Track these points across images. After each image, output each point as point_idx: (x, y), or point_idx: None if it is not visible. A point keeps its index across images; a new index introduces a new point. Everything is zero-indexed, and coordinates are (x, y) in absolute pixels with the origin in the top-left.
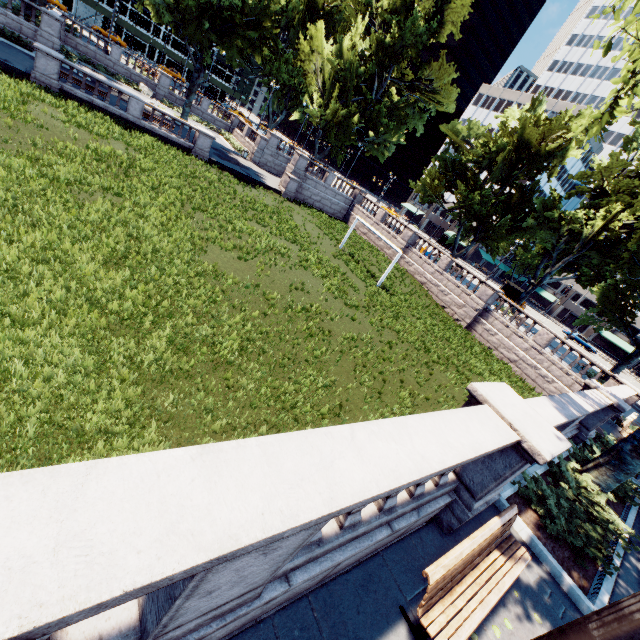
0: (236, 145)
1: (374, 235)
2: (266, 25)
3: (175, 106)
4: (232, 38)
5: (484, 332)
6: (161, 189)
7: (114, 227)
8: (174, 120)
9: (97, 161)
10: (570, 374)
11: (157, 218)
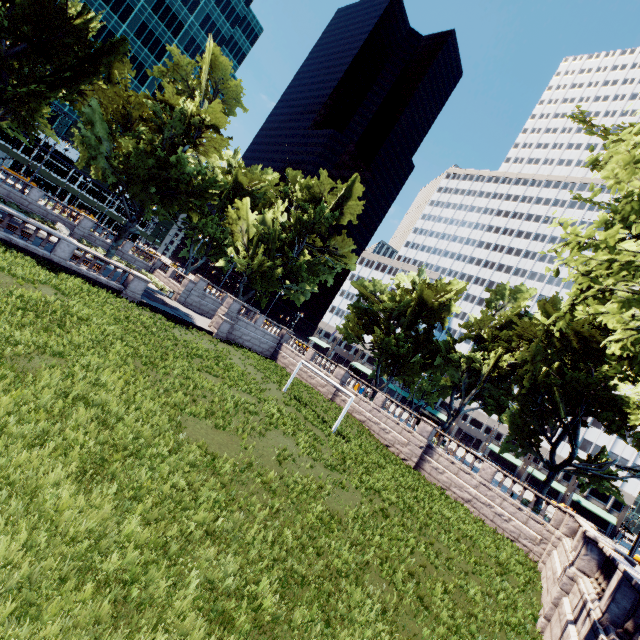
0: (159, 285)
1: (306, 373)
2: (207, 196)
3: (94, 245)
4: (173, 201)
5: (433, 470)
6: (107, 342)
7: (69, 407)
8: (107, 263)
9: (22, 309)
10: (522, 509)
11: (114, 383)
